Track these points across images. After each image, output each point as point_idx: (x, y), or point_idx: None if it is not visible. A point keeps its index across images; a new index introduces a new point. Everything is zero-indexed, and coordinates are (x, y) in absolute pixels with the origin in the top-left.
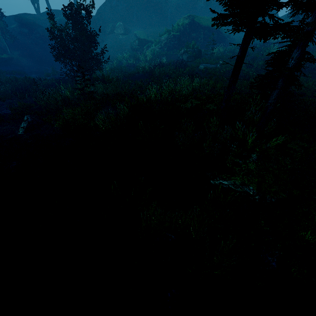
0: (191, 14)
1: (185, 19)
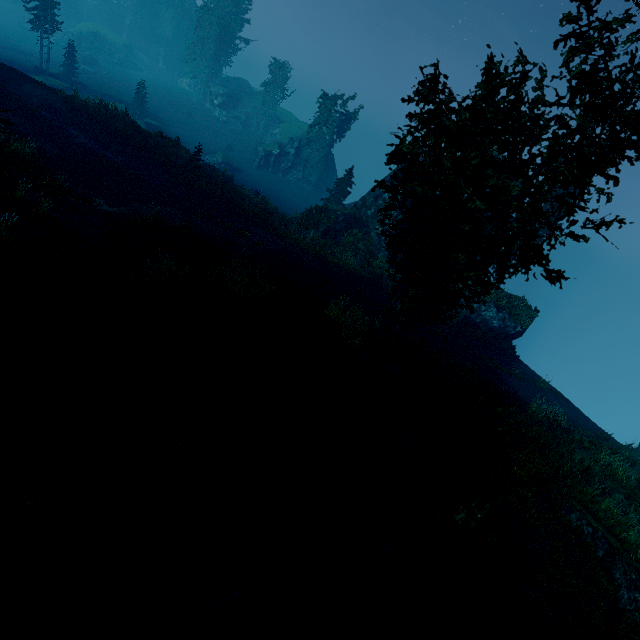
0: (98, 25)
1: (90, 26)
